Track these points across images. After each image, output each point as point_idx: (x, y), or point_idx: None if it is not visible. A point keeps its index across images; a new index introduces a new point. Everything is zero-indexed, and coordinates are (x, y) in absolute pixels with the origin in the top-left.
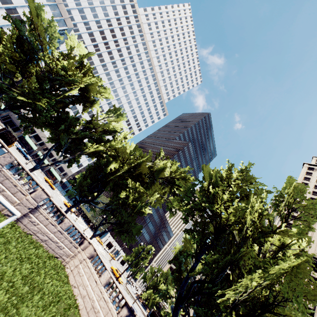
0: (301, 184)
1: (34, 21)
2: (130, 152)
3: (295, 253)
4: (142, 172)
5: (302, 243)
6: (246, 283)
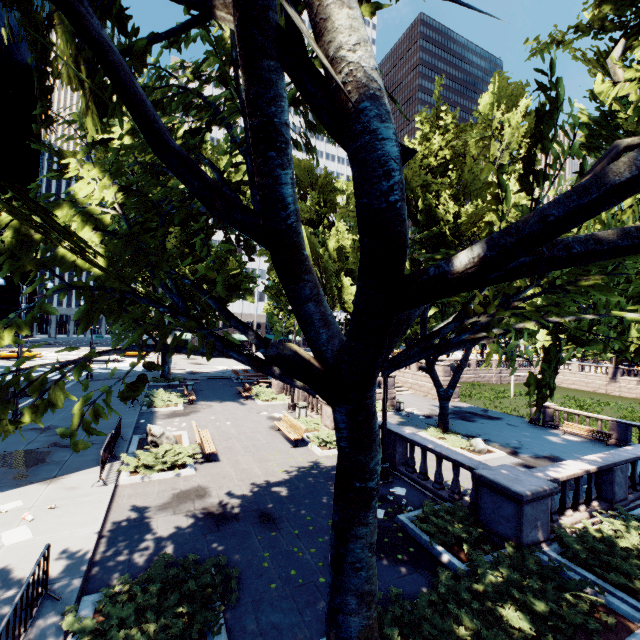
0: None
1: None
2: None
3: None
4: None
5: None
6: None
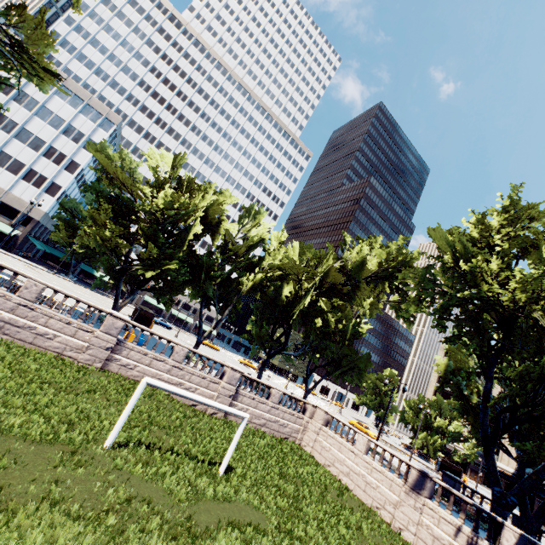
0: None
1: (108, 169)
2: (299, 261)
3: None
4: (335, 282)
5: None
6: None
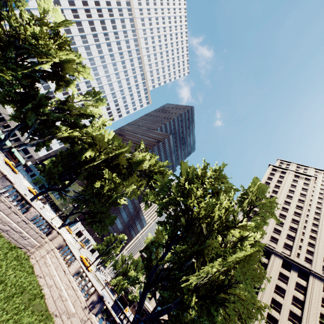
0: (263, 185)
1: None
2: (108, 141)
3: (251, 243)
4: (120, 163)
5: (257, 236)
6: (207, 270)
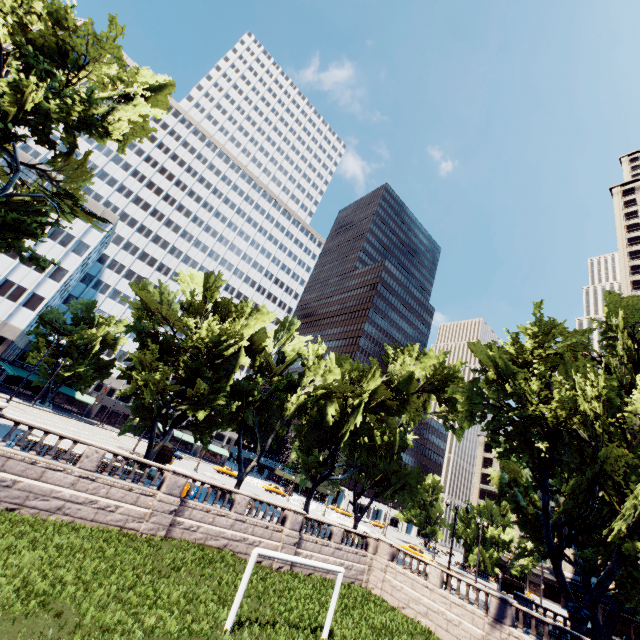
0: (630, 298)
1: (151, 305)
2: (341, 375)
3: None
4: (384, 399)
5: None
6: (632, 503)
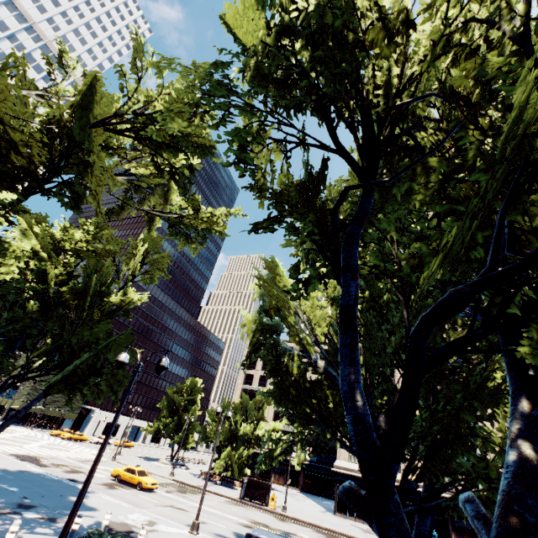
0: None
1: None
2: None
3: None
4: None
5: None
6: None
